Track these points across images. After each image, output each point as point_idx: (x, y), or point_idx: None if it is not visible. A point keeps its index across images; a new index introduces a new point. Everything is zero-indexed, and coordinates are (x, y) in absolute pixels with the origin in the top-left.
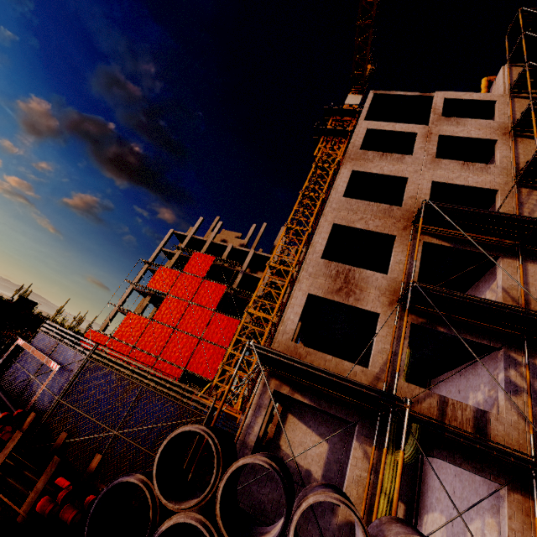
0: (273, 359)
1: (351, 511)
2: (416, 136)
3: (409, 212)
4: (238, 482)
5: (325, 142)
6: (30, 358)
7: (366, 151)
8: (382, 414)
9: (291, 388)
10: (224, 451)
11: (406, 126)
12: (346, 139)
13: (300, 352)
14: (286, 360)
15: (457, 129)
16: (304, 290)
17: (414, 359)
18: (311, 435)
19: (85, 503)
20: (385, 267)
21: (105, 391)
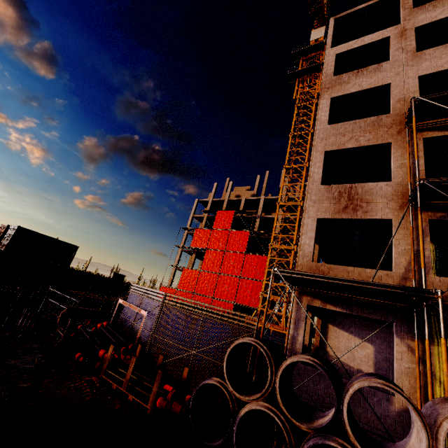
0: (298, 279)
1: (396, 392)
2: (389, 40)
3: (399, 116)
4: (296, 381)
5: (300, 83)
6: (129, 311)
7: (340, 75)
8: (417, 309)
9: (322, 300)
10: (273, 355)
11: (375, 35)
12: (319, 73)
13: (322, 270)
14: (308, 277)
15: (435, 13)
16: (312, 217)
17: (445, 254)
18: (354, 340)
19: (185, 401)
20: (388, 175)
21: (179, 324)
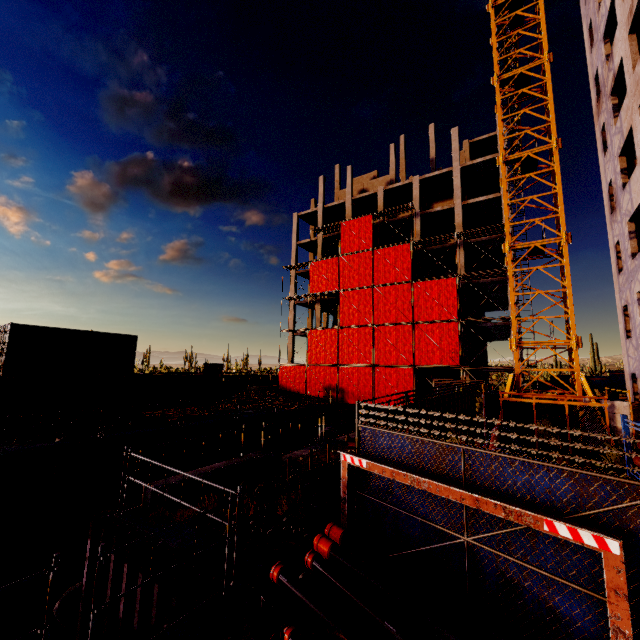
0: None
1: None
2: None
3: None
4: None
5: None
6: (396, 486)
7: None
8: None
9: None
10: None
11: None
12: None
13: None
14: None
15: None
16: None
17: None
18: None
19: None
20: None
21: None
